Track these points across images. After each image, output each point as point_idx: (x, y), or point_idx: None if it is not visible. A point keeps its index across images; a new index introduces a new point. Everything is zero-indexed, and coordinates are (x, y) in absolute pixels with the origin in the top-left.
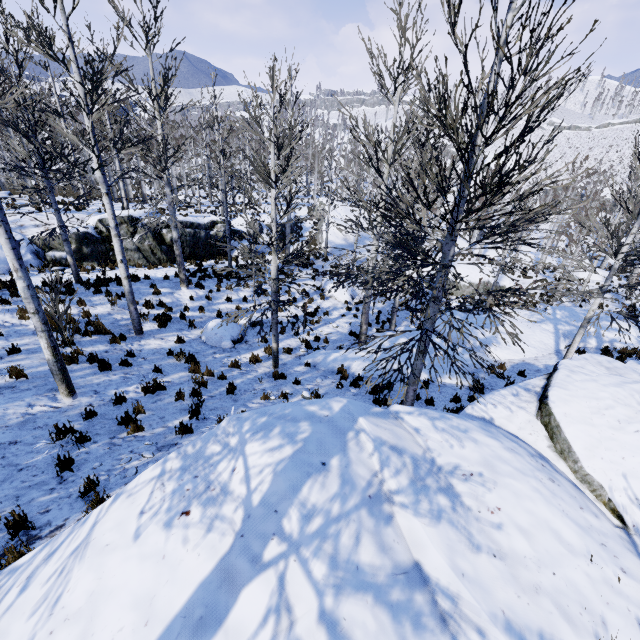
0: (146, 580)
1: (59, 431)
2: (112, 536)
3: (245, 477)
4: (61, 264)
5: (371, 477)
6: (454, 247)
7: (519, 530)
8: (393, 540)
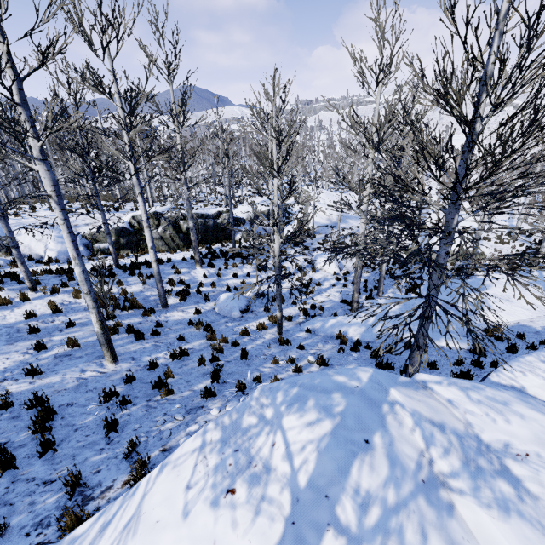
0: None
1: (106, 394)
2: (161, 512)
3: (286, 454)
4: (104, 253)
5: (418, 457)
6: (458, 215)
7: None
8: (462, 537)
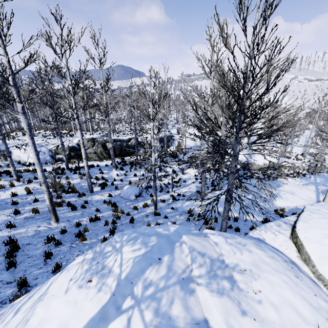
0: (66, 314)
1: (48, 239)
2: (56, 291)
3: (120, 264)
4: (61, 160)
5: (185, 268)
6: (239, 146)
7: (271, 305)
8: (193, 304)
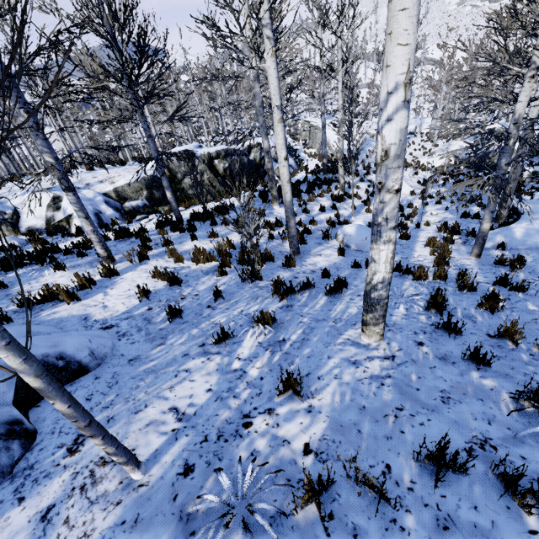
0: None
1: None
2: None
3: None
4: (140, 213)
5: None
6: None
7: None
8: None
